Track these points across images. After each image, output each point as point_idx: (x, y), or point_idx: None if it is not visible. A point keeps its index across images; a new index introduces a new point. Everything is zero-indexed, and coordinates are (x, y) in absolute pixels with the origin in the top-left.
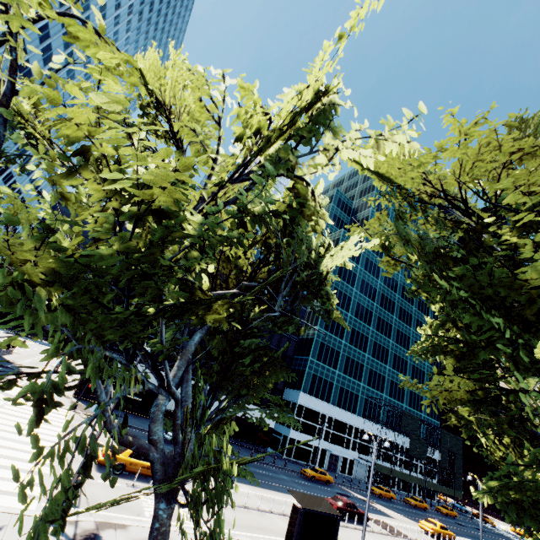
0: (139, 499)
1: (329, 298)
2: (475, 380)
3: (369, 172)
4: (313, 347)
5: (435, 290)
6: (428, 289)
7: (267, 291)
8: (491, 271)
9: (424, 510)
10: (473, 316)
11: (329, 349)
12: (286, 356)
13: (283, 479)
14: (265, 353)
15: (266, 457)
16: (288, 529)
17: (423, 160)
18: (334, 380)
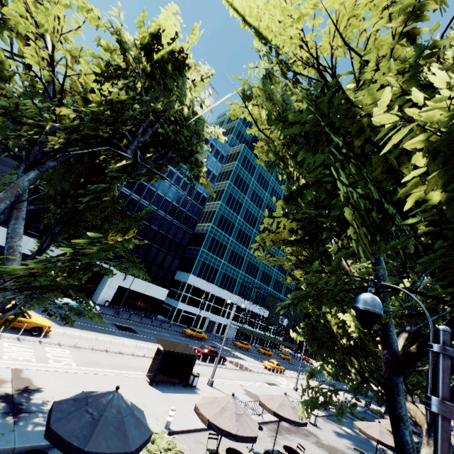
0: (1, 346)
1: (199, 166)
2: (298, 220)
3: (250, 25)
4: (205, 240)
5: (278, 123)
6: (271, 122)
7: (126, 138)
8: (332, 97)
9: (270, 356)
10: (307, 152)
11: (218, 243)
12: (181, 245)
13: (165, 336)
14: (118, 202)
15: (155, 321)
16: (151, 366)
17: (302, 11)
18: (219, 267)
